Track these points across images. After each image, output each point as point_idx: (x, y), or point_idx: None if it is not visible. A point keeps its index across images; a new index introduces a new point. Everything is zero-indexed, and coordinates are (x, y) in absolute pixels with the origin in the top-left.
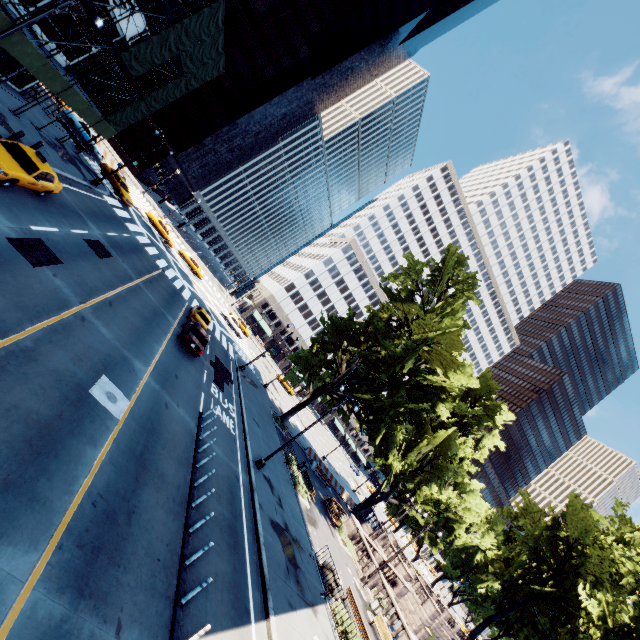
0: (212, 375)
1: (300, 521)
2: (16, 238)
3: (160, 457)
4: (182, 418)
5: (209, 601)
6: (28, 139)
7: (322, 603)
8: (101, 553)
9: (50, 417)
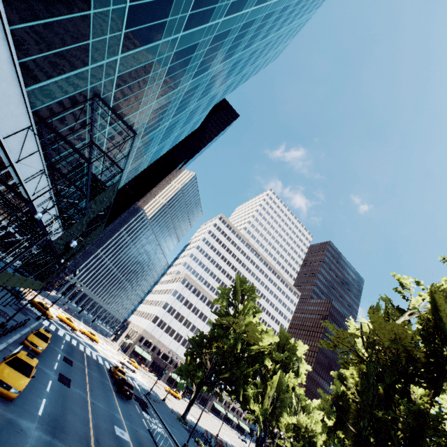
0: (139, 406)
1: None
2: (58, 378)
3: None
4: (144, 434)
5: None
6: (16, 317)
7: None
8: None
9: (117, 446)
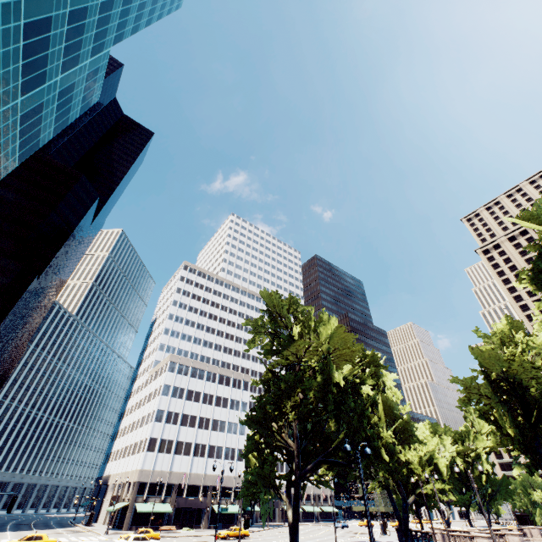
0: None
1: None
2: None
3: None
4: None
5: None
6: None
7: None
8: None
9: None
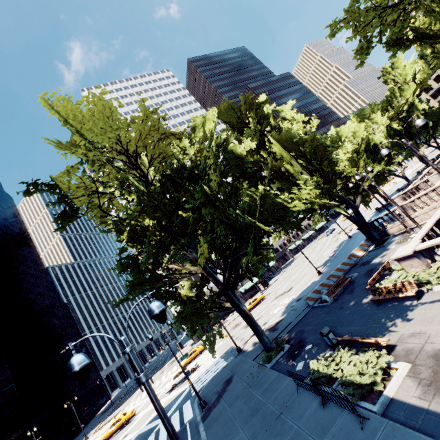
0: None
1: None
2: None
3: None
4: None
5: None
6: None
7: None
8: None
9: None
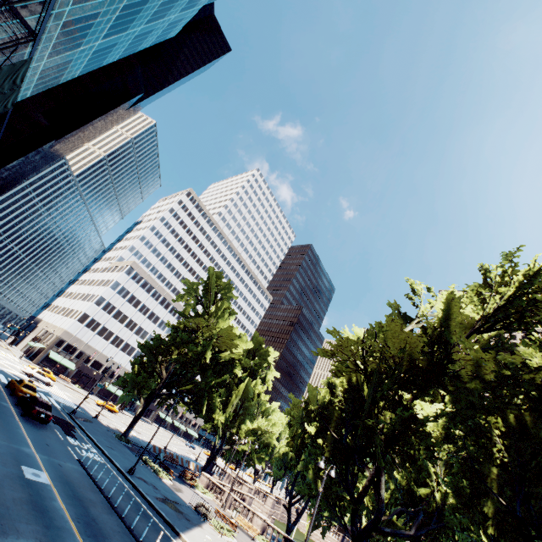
0: (62, 431)
1: (172, 492)
2: None
3: (82, 493)
4: (73, 468)
5: (150, 538)
6: None
7: (204, 523)
8: (98, 536)
9: (28, 497)
